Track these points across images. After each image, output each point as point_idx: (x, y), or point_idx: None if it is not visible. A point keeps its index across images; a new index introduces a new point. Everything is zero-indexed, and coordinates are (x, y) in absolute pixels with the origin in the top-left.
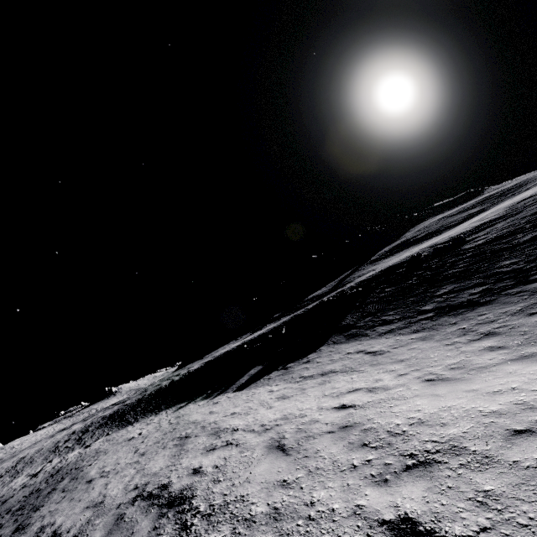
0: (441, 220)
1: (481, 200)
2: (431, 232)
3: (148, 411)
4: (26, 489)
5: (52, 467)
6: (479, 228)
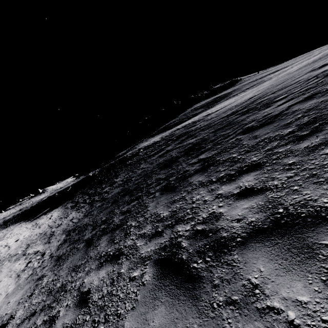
0: (191, 111)
1: (211, 101)
2: (175, 123)
3: (15, 222)
4: None
5: None
6: (149, 147)
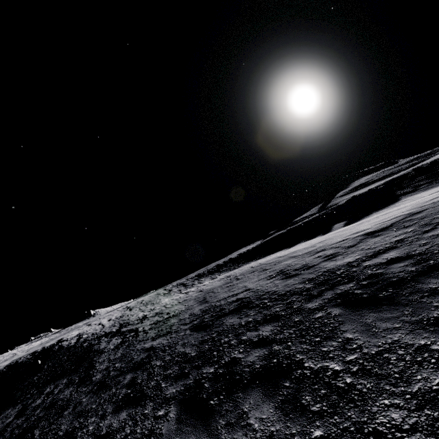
0: (385, 171)
1: (411, 159)
2: (386, 175)
3: (245, 262)
4: (210, 285)
5: (201, 286)
6: None
